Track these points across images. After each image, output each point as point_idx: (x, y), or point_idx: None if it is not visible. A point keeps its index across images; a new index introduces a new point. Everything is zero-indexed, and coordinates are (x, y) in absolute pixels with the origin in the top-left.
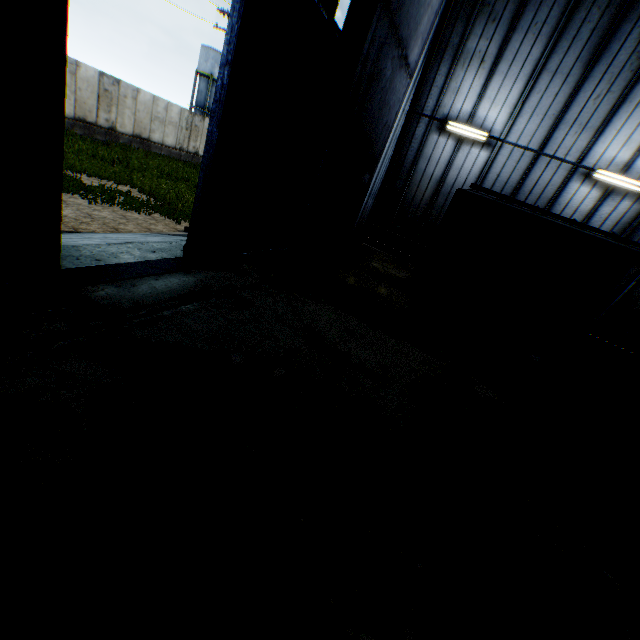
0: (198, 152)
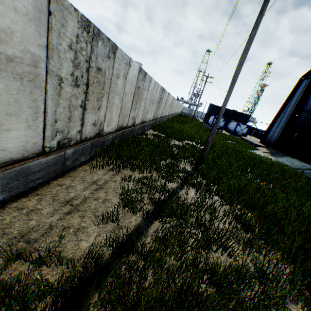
0: (174, 112)
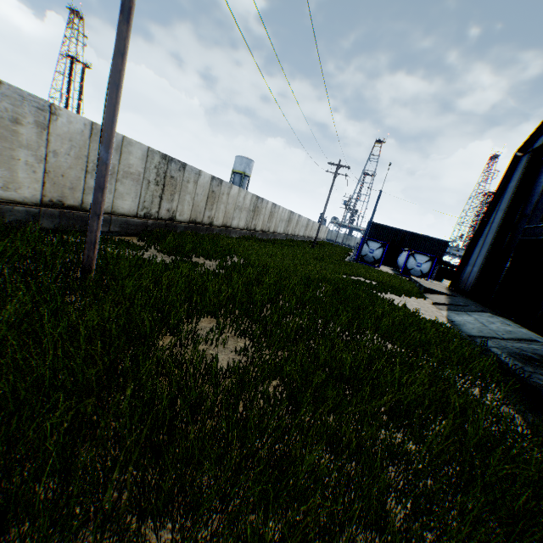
0: (288, 232)
